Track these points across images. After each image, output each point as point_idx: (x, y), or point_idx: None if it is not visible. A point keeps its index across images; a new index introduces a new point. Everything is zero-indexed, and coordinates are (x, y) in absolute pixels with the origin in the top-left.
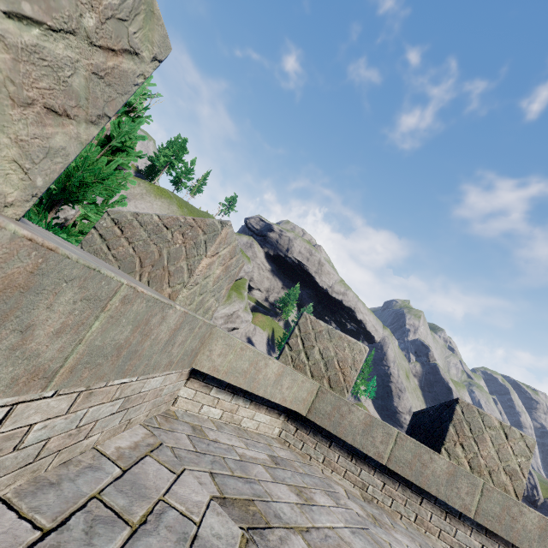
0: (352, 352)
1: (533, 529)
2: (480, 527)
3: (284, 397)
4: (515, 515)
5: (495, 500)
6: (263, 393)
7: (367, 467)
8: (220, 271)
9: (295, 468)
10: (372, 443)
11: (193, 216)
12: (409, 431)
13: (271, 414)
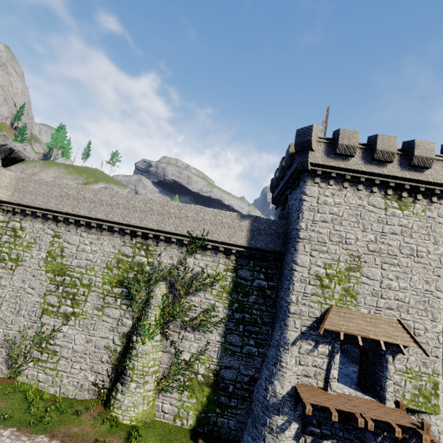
0: None
1: None
2: None
3: None
4: None
5: None
6: None
7: None
8: None
9: None
10: None
11: (77, 171)
12: None
13: None
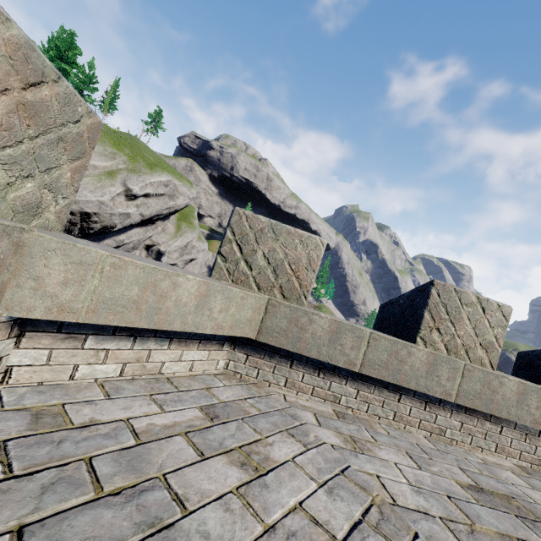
0: (306, 249)
1: (512, 396)
2: (460, 407)
3: (219, 324)
4: (495, 388)
5: (476, 378)
6: (181, 326)
7: (338, 378)
8: (0, 108)
9: (247, 410)
10: (342, 351)
11: (111, 138)
12: (377, 325)
13: (209, 347)
